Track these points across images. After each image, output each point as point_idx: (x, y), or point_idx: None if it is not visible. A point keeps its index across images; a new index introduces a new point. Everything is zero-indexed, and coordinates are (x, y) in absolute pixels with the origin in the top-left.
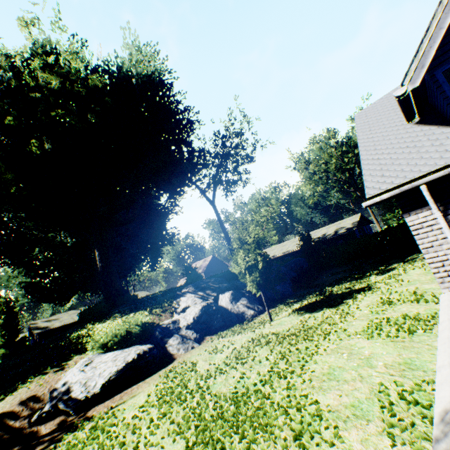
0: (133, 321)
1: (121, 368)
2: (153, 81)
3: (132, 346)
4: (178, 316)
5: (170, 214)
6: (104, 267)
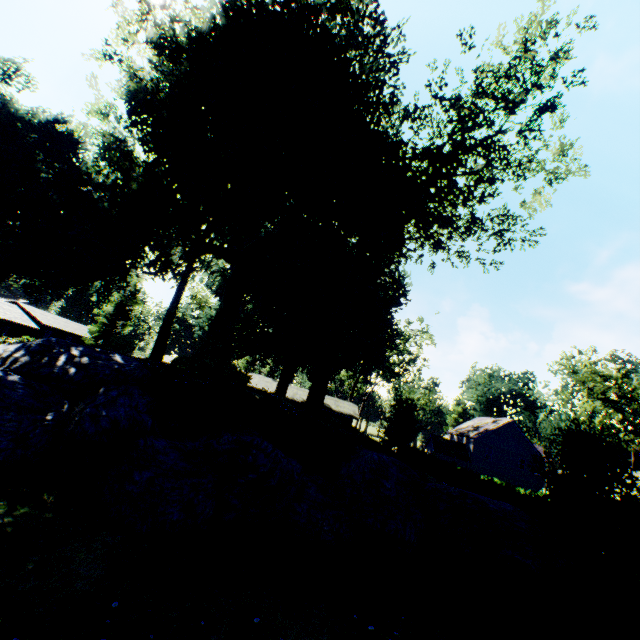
0: None
1: None
2: None
3: None
4: None
5: (401, 294)
6: (174, 304)
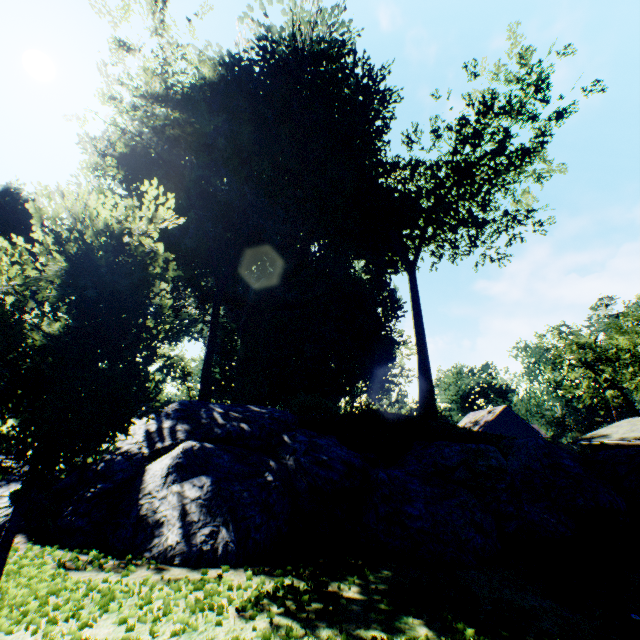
0: None
1: None
2: (296, 40)
3: None
4: None
5: (398, 308)
6: (209, 355)
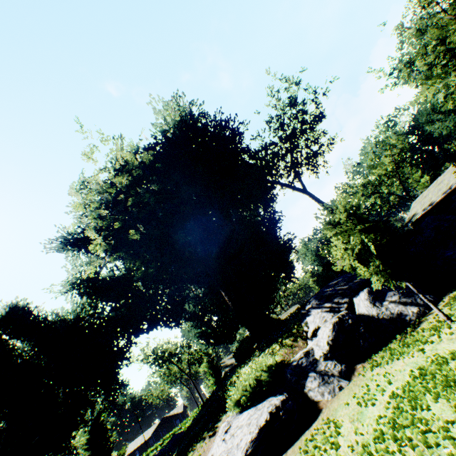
0: (259, 366)
1: (255, 437)
2: (185, 122)
3: (266, 398)
4: (311, 344)
5: (277, 222)
6: (234, 304)
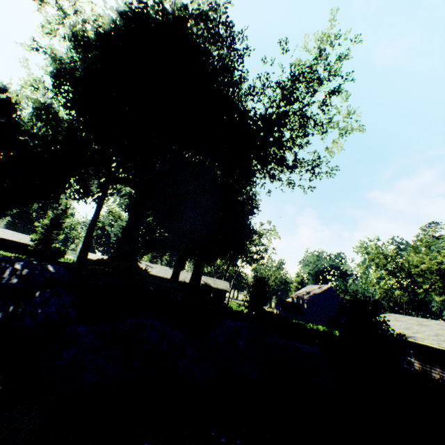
0: None
1: None
2: (162, 6)
3: None
4: None
5: (254, 207)
6: (93, 221)
